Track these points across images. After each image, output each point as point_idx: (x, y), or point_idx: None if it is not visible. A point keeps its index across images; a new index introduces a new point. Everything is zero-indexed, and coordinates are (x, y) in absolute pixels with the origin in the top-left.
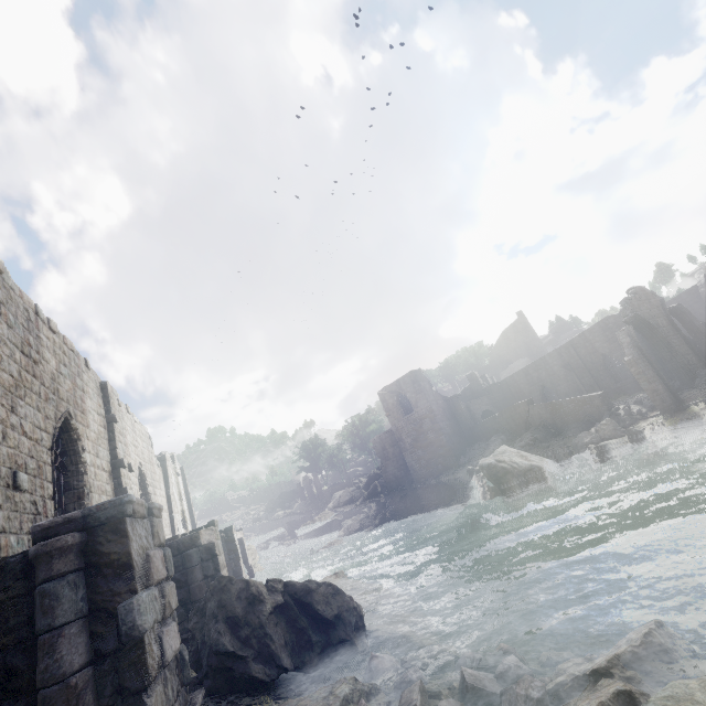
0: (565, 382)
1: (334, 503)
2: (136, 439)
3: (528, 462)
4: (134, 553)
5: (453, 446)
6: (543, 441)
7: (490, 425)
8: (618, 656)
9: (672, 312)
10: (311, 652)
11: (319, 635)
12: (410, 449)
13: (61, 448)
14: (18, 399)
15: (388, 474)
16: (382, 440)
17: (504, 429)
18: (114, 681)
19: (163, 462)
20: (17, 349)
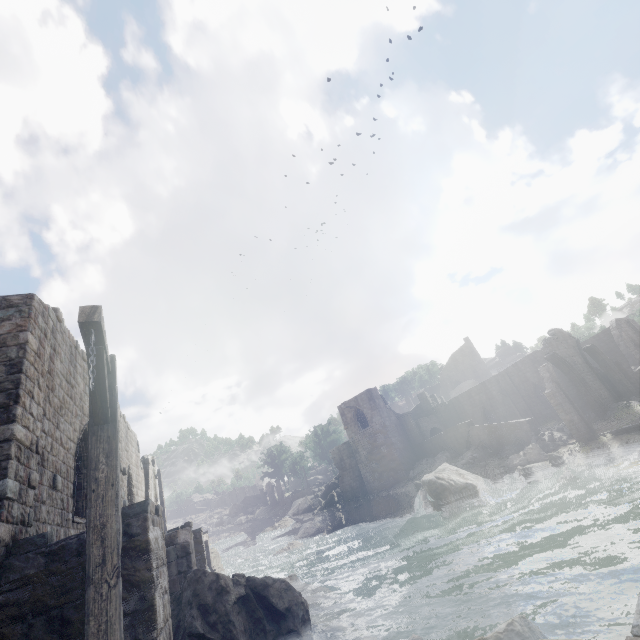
0: (502, 405)
1: (294, 510)
2: (128, 444)
3: (464, 480)
4: (150, 541)
5: (404, 460)
6: (481, 460)
7: (436, 442)
8: (486, 639)
9: (587, 351)
10: (265, 639)
11: (272, 625)
12: (365, 461)
13: (78, 454)
14: (61, 417)
15: (345, 484)
16: (340, 451)
17: (449, 447)
18: (132, 633)
19: (146, 465)
20: (64, 378)
